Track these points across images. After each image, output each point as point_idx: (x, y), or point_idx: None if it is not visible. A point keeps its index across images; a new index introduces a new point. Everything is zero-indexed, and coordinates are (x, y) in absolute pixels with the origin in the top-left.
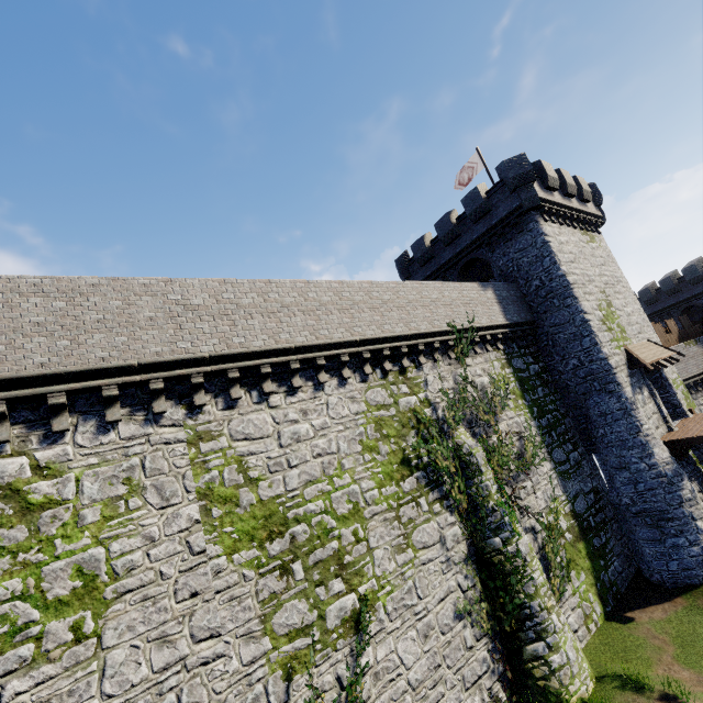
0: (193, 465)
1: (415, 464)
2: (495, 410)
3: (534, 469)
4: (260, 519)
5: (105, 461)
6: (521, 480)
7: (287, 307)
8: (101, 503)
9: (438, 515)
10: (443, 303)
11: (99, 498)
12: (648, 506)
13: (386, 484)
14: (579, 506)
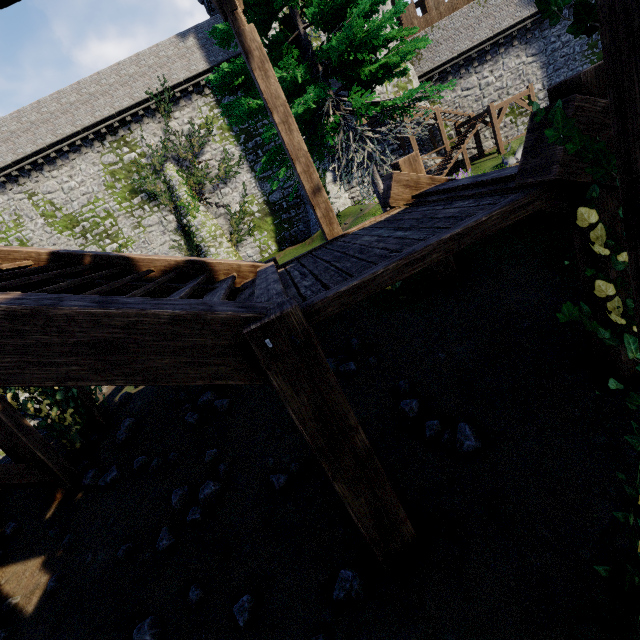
0: (34, 206)
1: (140, 190)
2: (201, 146)
3: (234, 180)
4: (68, 221)
5: (6, 209)
6: (220, 188)
7: (34, 124)
8: (12, 222)
9: (157, 213)
10: (140, 75)
11: (11, 220)
12: (303, 193)
13: (123, 202)
14: (274, 198)
